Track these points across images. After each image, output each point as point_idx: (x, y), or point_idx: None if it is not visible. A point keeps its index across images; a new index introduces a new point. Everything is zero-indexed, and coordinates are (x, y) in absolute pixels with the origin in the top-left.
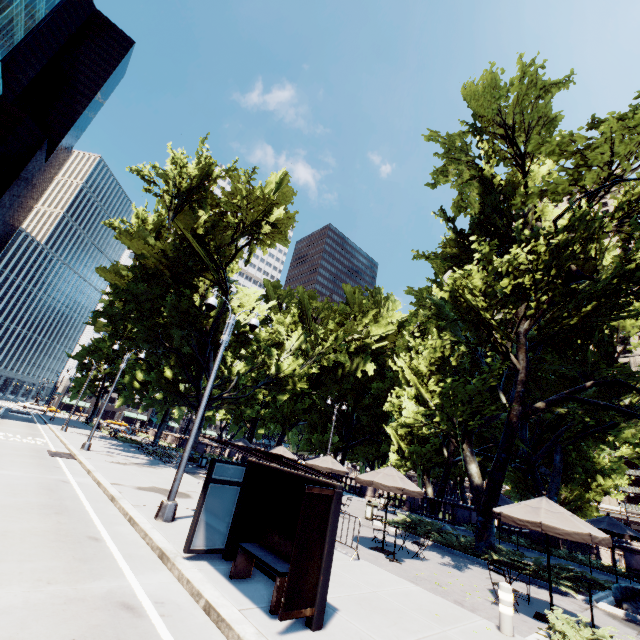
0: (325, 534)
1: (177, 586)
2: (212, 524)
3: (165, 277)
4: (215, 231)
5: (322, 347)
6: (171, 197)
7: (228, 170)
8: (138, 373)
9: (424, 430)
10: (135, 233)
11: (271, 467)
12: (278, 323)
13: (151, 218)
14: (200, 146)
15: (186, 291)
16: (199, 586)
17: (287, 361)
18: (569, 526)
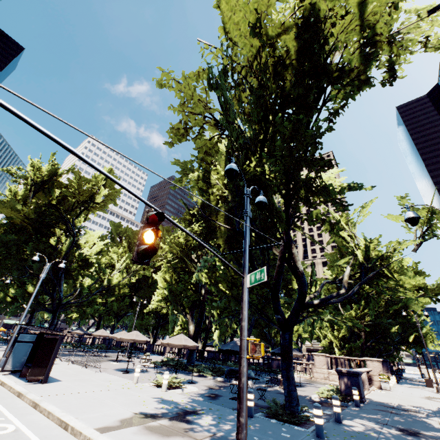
0: (53, 352)
1: None
2: (16, 359)
3: (28, 229)
4: (64, 201)
5: (136, 266)
6: (30, 186)
7: (69, 170)
8: (11, 291)
9: (164, 311)
10: (7, 203)
11: (46, 333)
12: (113, 252)
13: (21, 191)
14: (51, 157)
15: (42, 239)
16: (1, 378)
17: (116, 276)
18: (179, 343)
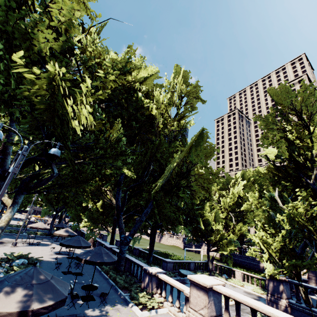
0: None
1: None
2: None
3: None
4: None
5: None
6: None
7: None
8: None
9: None
10: None
11: None
12: None
13: None
14: None
15: None
16: None
17: None
18: None
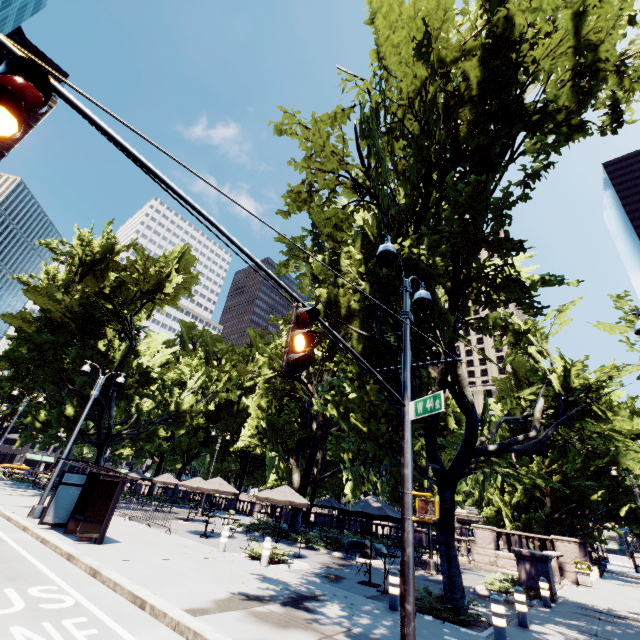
0: (112, 500)
1: (29, 537)
2: (60, 509)
3: (71, 328)
4: (121, 289)
5: (217, 386)
6: (77, 267)
7: (130, 246)
8: (41, 413)
9: (258, 451)
10: (44, 290)
11: (100, 473)
12: (184, 364)
13: (62, 274)
14: (106, 227)
15: (89, 341)
16: (41, 534)
17: (187, 398)
18: (283, 498)
